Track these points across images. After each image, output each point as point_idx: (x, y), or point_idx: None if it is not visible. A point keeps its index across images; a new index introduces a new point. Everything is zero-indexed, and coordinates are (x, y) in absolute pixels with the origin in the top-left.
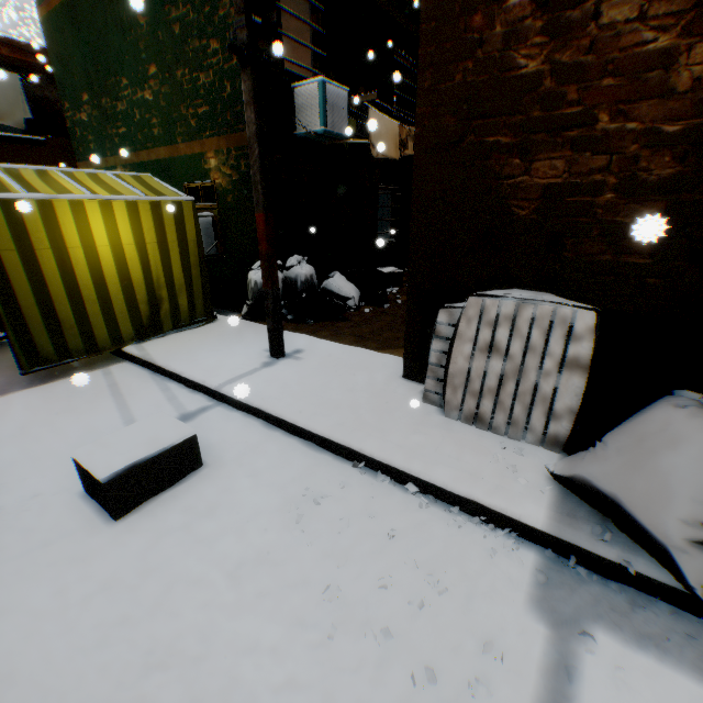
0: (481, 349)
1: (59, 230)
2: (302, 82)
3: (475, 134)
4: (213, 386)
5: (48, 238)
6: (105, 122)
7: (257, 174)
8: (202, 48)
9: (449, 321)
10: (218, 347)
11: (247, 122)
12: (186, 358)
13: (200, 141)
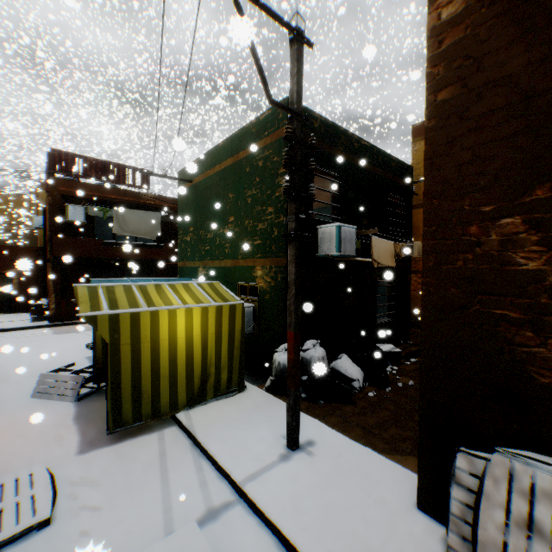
0: (516, 522)
1: (157, 329)
2: (324, 225)
3: (479, 304)
4: (237, 479)
5: (150, 335)
6: (198, 242)
7: (292, 305)
8: (263, 210)
9: (469, 468)
10: (244, 425)
11: (289, 272)
12: (219, 435)
13: (253, 259)
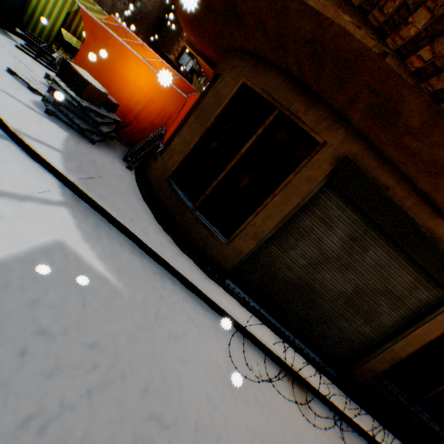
0: None
1: None
2: None
3: None
4: None
5: None
6: None
7: None
8: None
9: None
10: None
11: None
12: None
13: None
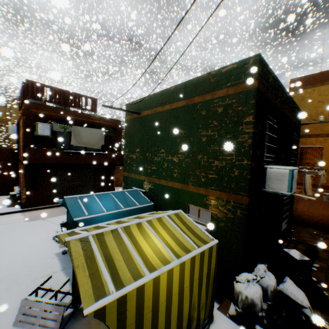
0: None
1: (157, 293)
2: (274, 166)
3: None
4: None
5: (151, 303)
6: (145, 161)
7: None
8: (220, 150)
9: None
10: None
11: None
12: None
13: (206, 188)
